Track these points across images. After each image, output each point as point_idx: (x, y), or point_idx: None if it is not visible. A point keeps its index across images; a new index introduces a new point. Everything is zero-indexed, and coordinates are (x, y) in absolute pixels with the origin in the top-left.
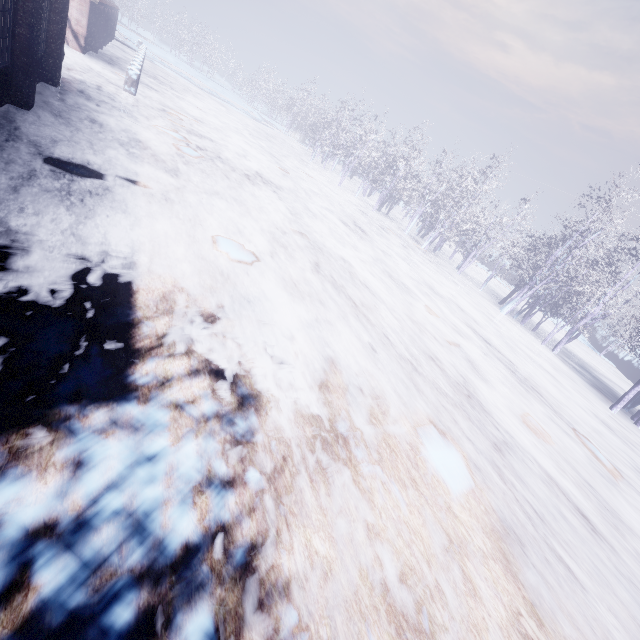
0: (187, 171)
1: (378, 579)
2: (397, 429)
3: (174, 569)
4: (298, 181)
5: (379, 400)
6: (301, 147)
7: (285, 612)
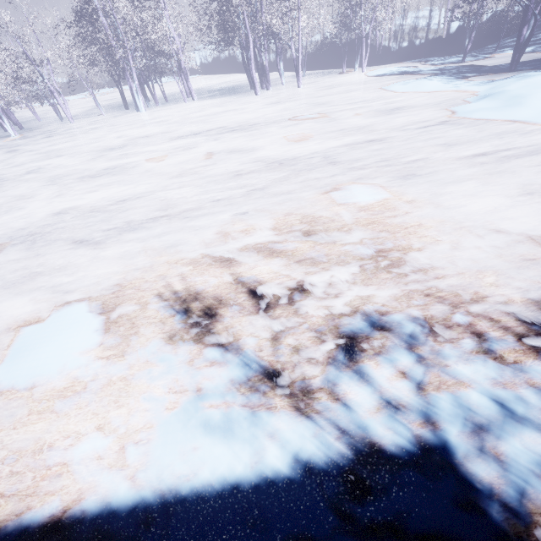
0: None
1: (490, 249)
2: (346, 216)
3: None
4: None
5: (317, 221)
6: None
7: None
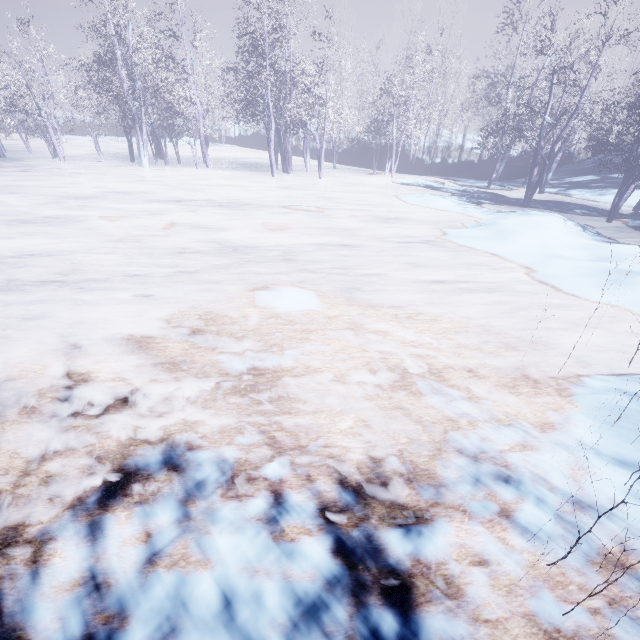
0: None
1: (372, 389)
2: (253, 320)
3: (353, 567)
4: None
5: (217, 320)
6: None
7: (391, 465)
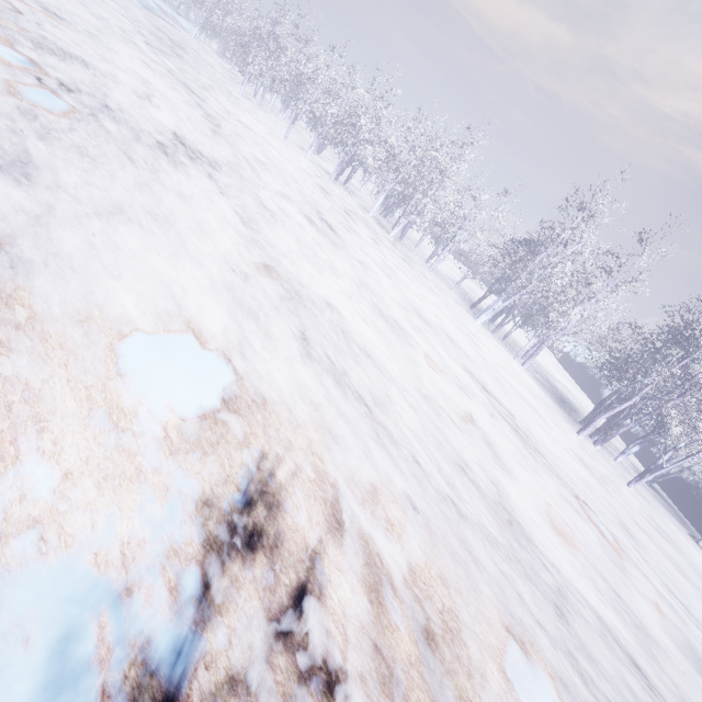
0: (49, 157)
1: None
2: (490, 697)
3: None
4: (235, 141)
5: (455, 641)
6: (222, 65)
7: None
